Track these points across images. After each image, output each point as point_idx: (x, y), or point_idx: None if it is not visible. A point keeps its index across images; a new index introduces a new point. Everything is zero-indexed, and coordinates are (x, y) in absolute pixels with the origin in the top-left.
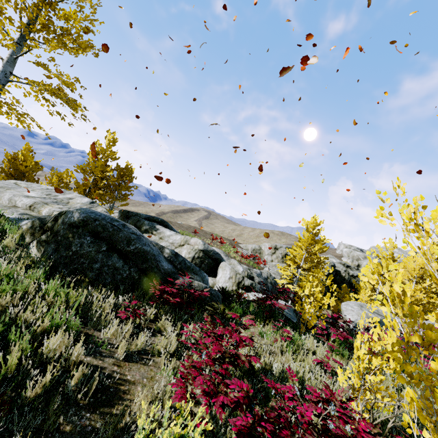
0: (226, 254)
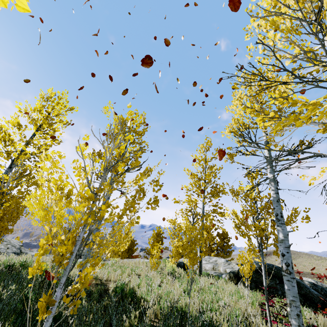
0: None
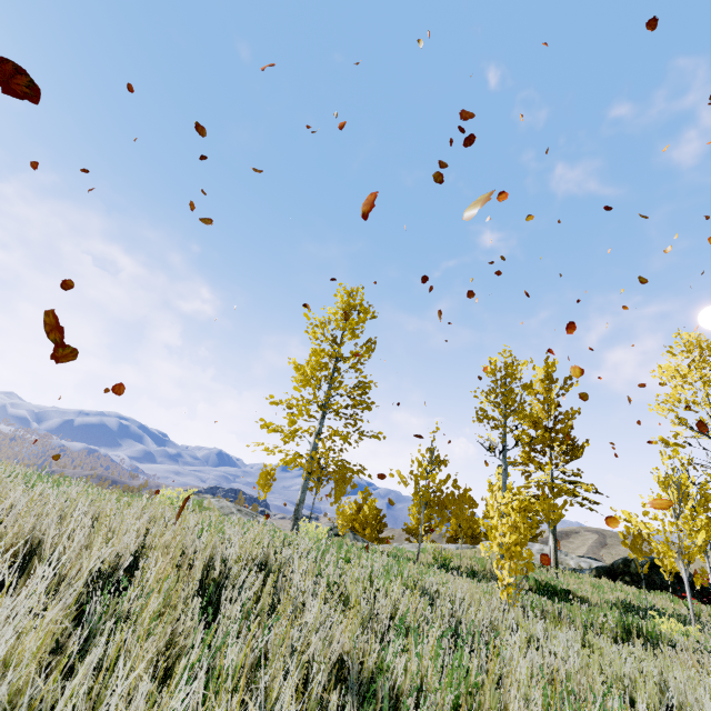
0: None
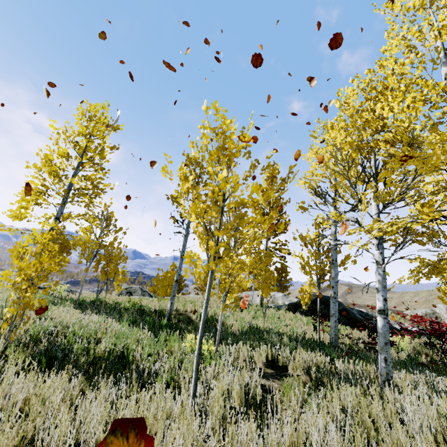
0: None
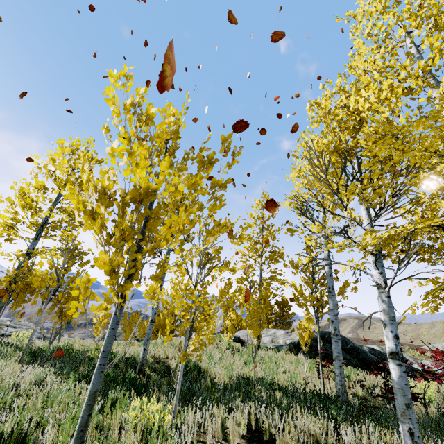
0: (412, 357)
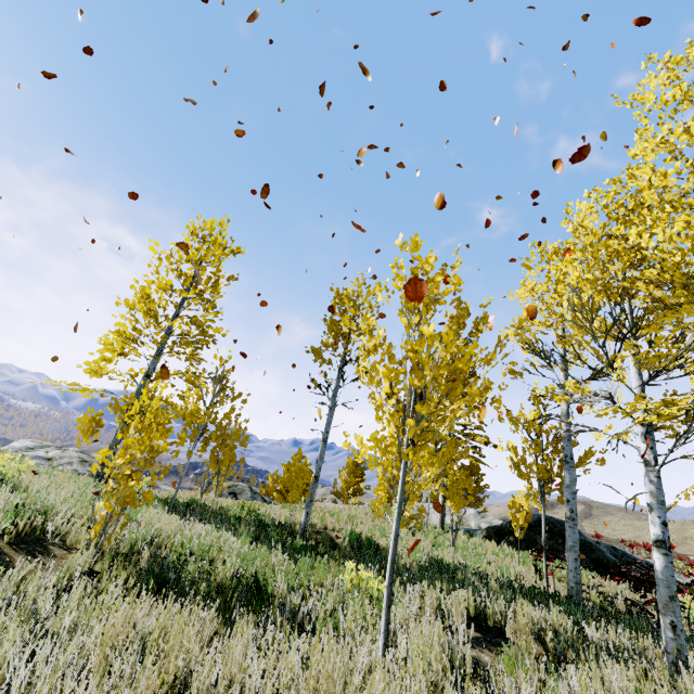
0: None
